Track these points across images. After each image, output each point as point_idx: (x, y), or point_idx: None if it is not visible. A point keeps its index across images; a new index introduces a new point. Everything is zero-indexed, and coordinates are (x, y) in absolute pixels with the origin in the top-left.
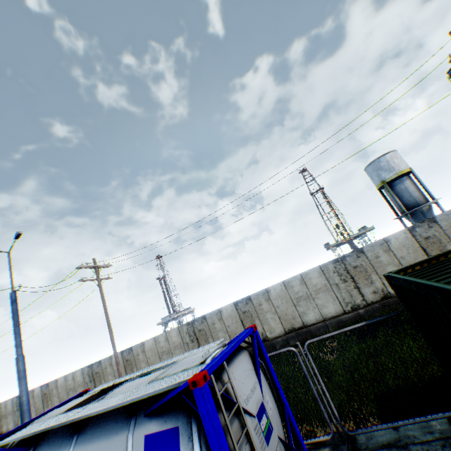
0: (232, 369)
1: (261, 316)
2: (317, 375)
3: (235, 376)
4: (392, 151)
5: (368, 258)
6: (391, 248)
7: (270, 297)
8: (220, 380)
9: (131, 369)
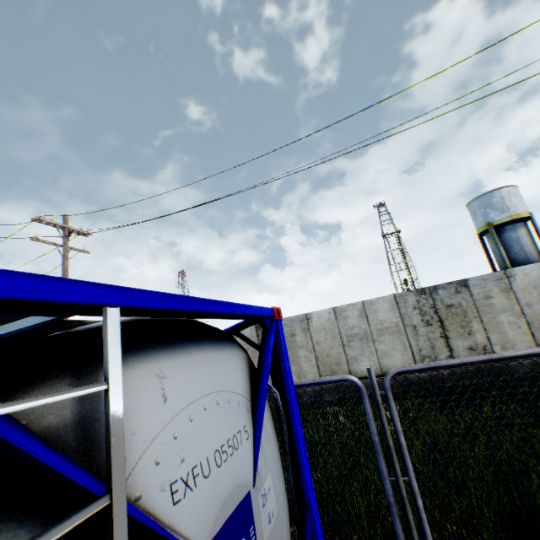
0: (166, 368)
1: (290, 351)
2: (403, 451)
3: (169, 392)
4: (511, 186)
5: (472, 296)
6: (513, 287)
7: (311, 326)
8: (80, 384)
9: None
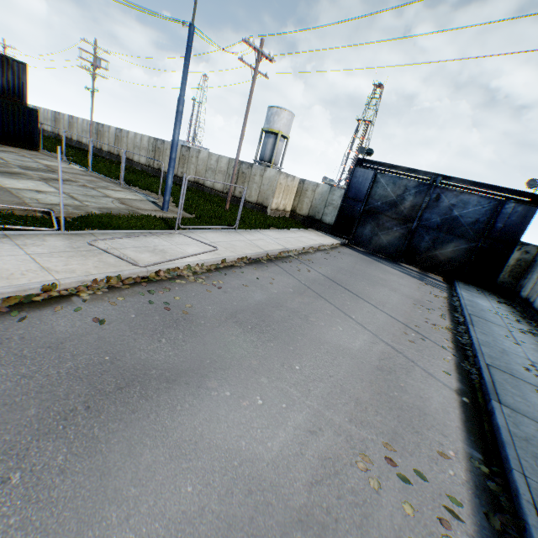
0: None
1: (74, 128)
2: None
3: None
4: (281, 109)
5: (104, 130)
6: (110, 132)
7: (79, 122)
8: None
9: None
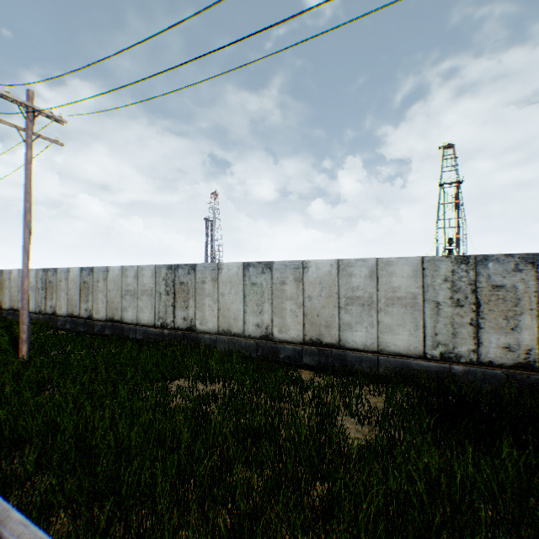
0: None
1: (276, 301)
2: None
3: None
4: None
5: (538, 280)
6: None
7: (305, 277)
8: None
9: (87, 295)
